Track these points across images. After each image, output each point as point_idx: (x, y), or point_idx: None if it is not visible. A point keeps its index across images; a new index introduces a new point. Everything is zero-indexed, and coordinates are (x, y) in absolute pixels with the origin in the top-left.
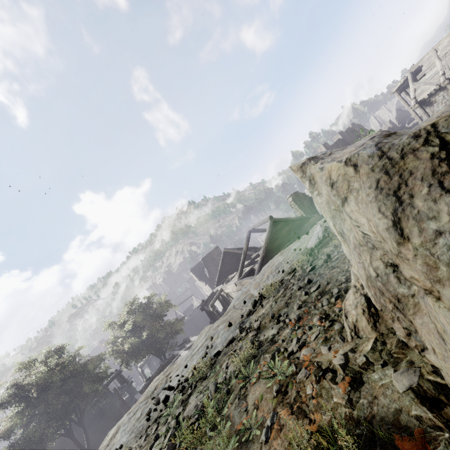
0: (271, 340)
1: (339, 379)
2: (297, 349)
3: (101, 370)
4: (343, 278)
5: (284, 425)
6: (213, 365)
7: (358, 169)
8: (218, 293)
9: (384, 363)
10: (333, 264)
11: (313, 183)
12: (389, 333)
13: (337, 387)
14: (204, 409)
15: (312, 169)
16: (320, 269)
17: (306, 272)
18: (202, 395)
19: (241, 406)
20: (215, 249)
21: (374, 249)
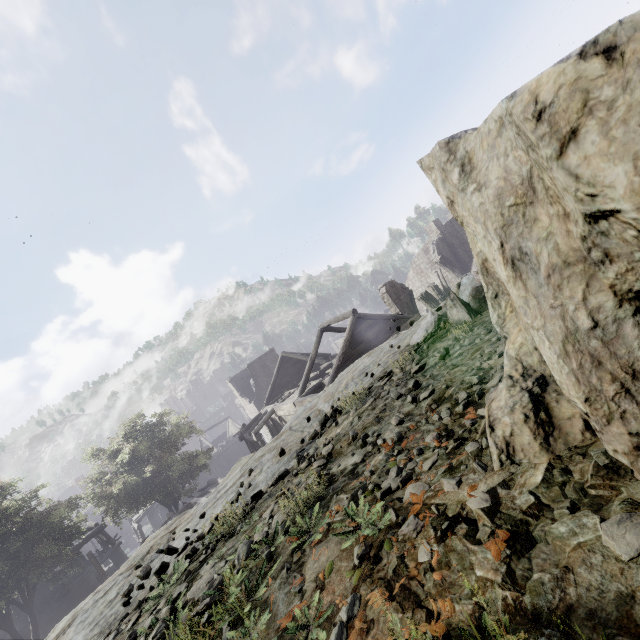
0: (351, 473)
1: (484, 535)
2: (398, 485)
3: (72, 524)
4: (475, 378)
5: (374, 622)
6: (248, 514)
7: (617, 55)
8: (267, 415)
9: (573, 506)
10: (455, 362)
11: (469, 171)
12: (573, 455)
13: (481, 549)
14: (223, 588)
15: (470, 141)
16: (434, 370)
17: (411, 373)
18: (223, 563)
19: (292, 583)
20: (269, 352)
21: (603, 264)
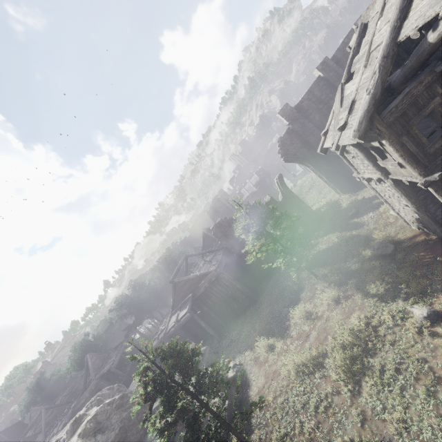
0: None
1: None
2: None
3: None
4: None
5: None
6: None
7: None
8: None
9: None
10: None
11: None
12: None
13: None
14: None
15: None
16: None
17: None
18: None
19: None
20: (216, 202)
21: None
